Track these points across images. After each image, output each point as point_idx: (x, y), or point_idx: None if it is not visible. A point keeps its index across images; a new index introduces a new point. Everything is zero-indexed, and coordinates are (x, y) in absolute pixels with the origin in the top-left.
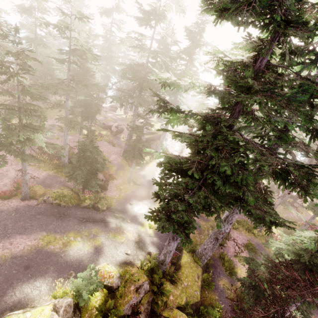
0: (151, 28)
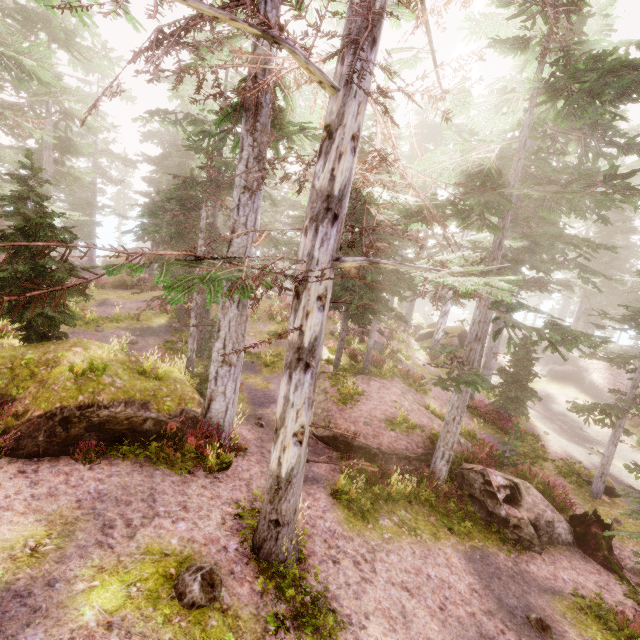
0: None
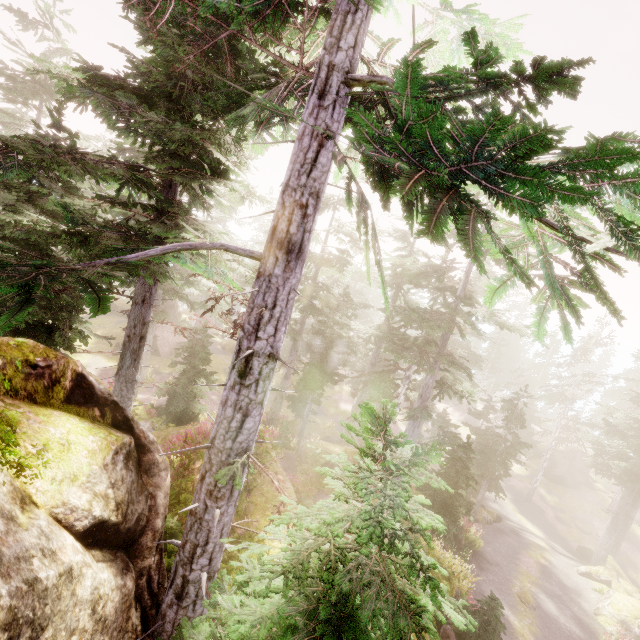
0: None
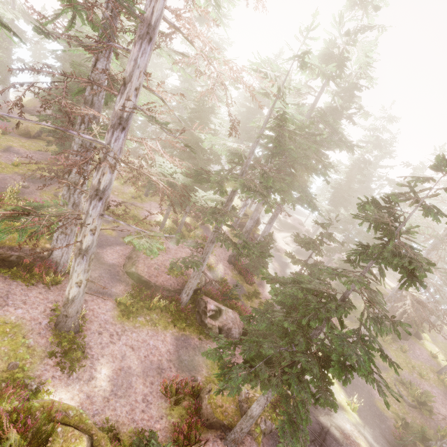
0: (317, 77)
